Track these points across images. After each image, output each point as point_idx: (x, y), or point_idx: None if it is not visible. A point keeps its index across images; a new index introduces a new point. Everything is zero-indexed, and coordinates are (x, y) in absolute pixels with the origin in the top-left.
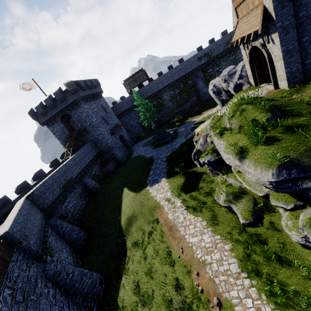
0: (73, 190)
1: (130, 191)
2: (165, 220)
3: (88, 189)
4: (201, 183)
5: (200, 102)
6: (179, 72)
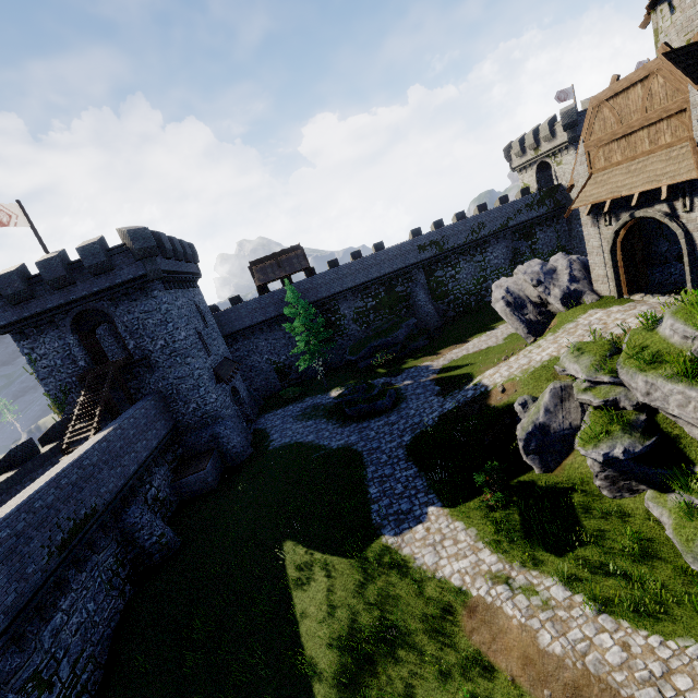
0: (90, 558)
1: (317, 552)
2: (528, 659)
3: (136, 550)
4: (589, 520)
5: (424, 331)
6: (379, 265)
